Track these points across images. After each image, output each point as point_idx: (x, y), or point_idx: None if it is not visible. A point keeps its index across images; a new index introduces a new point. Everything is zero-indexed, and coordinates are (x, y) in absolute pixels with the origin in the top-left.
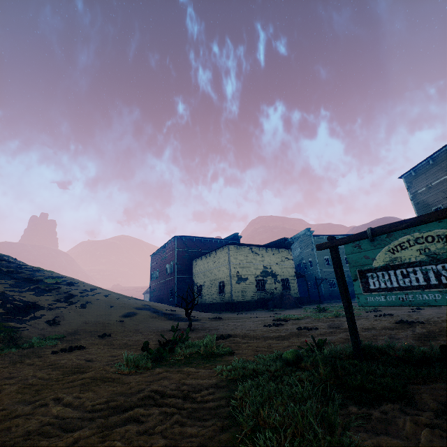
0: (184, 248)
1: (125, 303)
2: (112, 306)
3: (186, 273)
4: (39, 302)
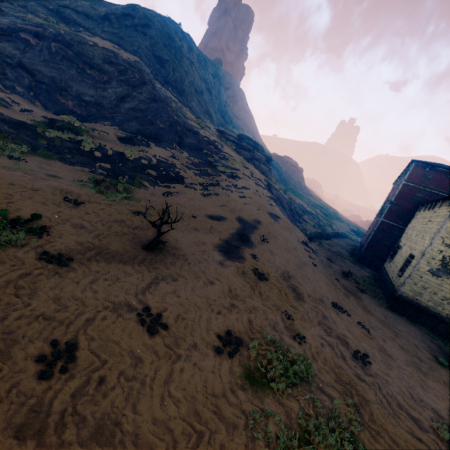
0: (418, 184)
1: (242, 209)
2: (224, 206)
3: (401, 221)
4: (188, 179)
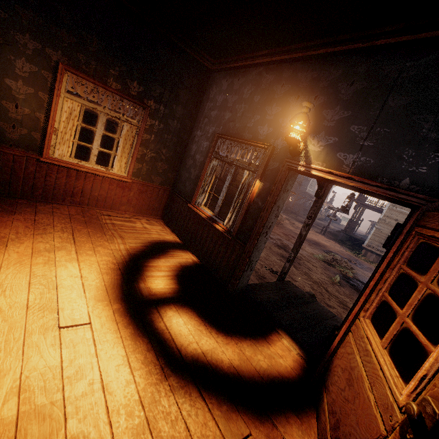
0: None
1: None
2: None
3: None
4: None
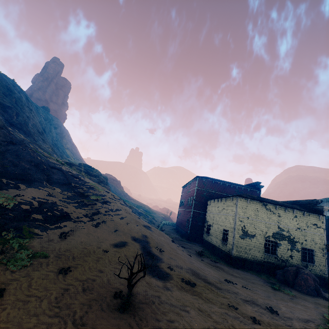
0: (202, 188)
1: (129, 229)
2: (116, 231)
3: (201, 209)
4: (72, 214)
